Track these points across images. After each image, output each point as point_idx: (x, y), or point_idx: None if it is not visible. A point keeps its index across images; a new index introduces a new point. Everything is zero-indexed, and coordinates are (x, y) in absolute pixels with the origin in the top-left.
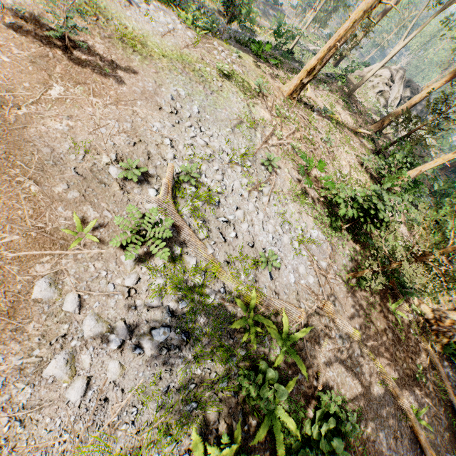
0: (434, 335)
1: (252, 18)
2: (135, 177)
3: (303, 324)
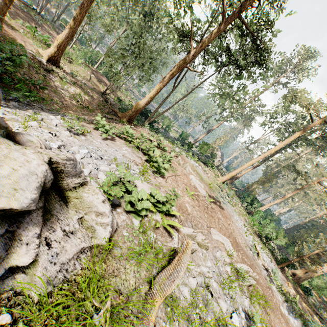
0: (295, 282)
1: (169, 127)
2: (255, 253)
3: (292, 294)
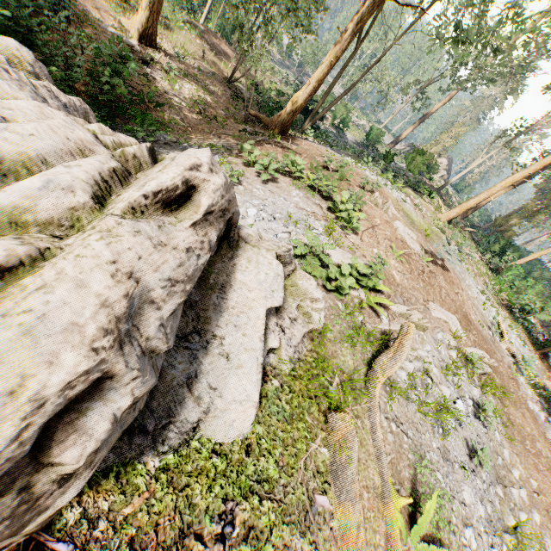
0: None
1: (346, 122)
2: (497, 333)
3: None
